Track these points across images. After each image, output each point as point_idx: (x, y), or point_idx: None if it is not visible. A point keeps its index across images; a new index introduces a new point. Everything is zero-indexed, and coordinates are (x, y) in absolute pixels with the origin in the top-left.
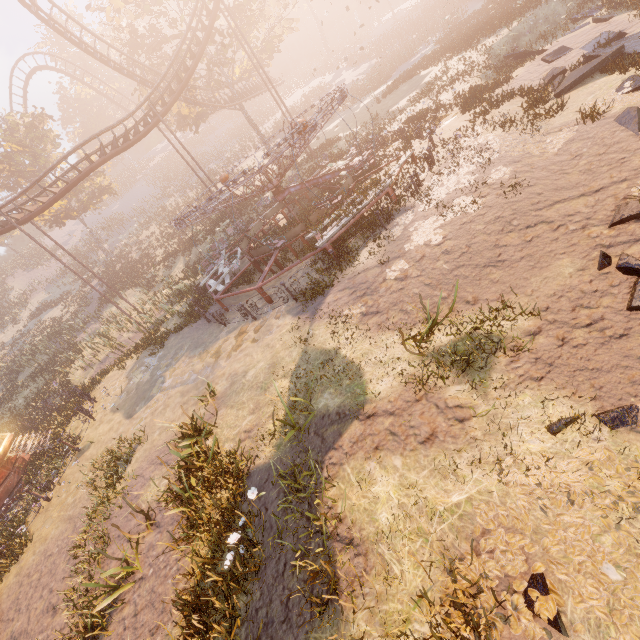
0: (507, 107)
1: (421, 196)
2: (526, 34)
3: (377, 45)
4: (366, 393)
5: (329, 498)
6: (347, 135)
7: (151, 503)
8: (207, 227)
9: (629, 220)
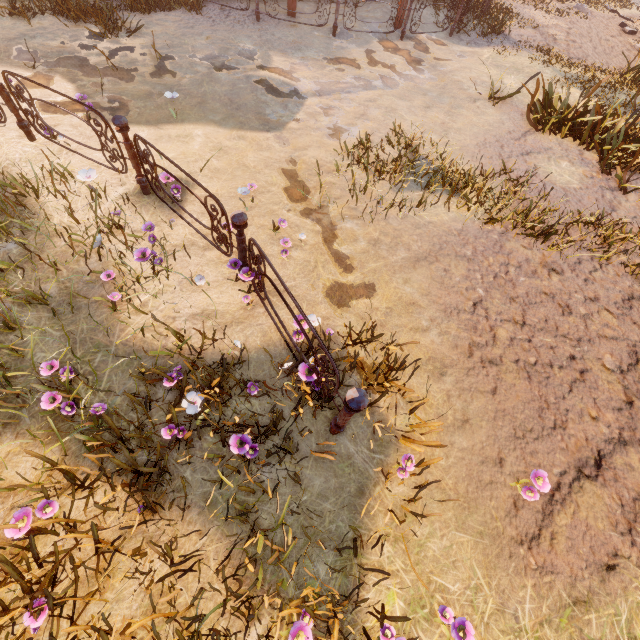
0: None
1: None
2: None
3: None
4: None
5: None
6: None
7: (583, 180)
8: None
9: None
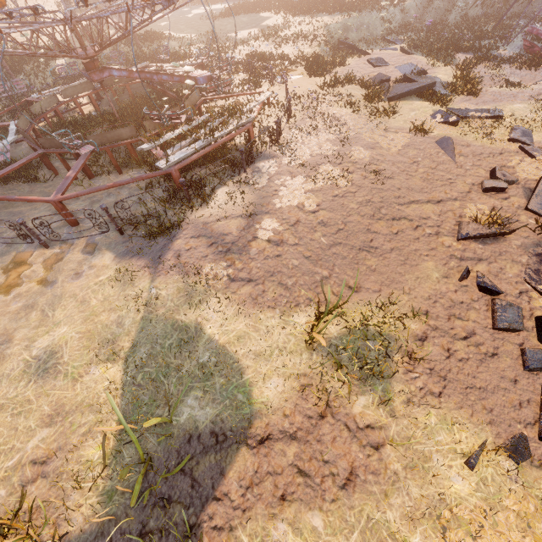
0: (351, 90)
1: (282, 147)
2: (353, 31)
3: None
4: (252, 401)
5: None
6: (180, 37)
7: None
8: None
9: (470, 238)
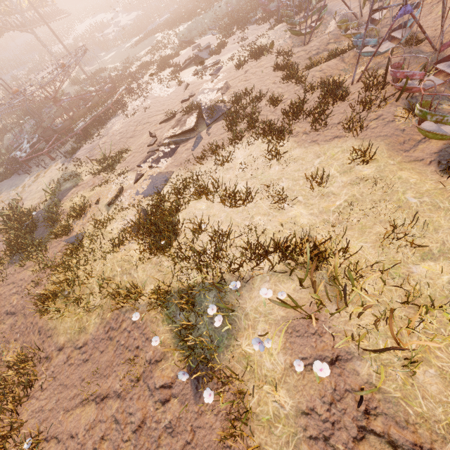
0: (167, 71)
1: (124, 110)
2: (194, 30)
3: (142, 0)
4: (80, 180)
5: (60, 205)
6: (112, 67)
7: None
8: (16, 121)
9: (163, 122)
